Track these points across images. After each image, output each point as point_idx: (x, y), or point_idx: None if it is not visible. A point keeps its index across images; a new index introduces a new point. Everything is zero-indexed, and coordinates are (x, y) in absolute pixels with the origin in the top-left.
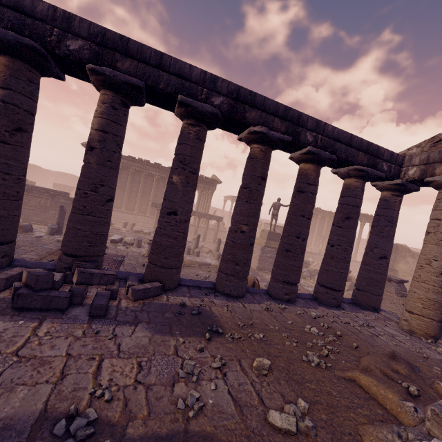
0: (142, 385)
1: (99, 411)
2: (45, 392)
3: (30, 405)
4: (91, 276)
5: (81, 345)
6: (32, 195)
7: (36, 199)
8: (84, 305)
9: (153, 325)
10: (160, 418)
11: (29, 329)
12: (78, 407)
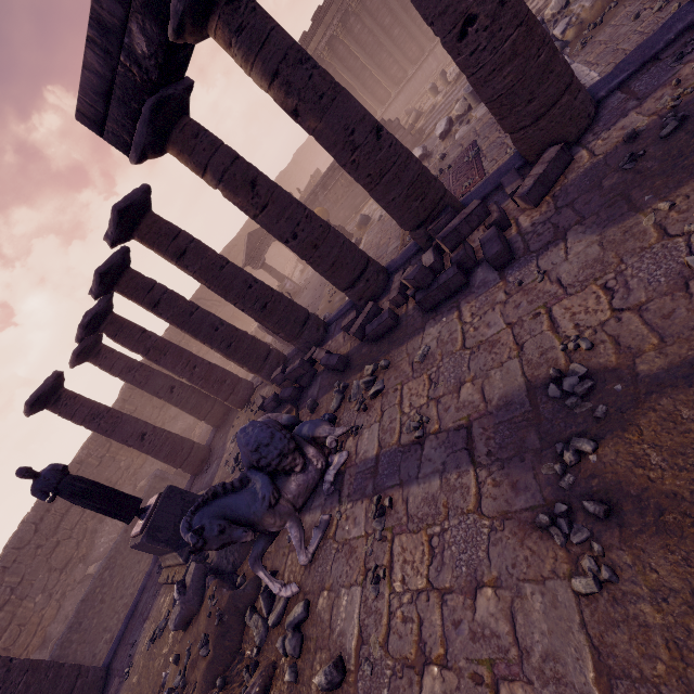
0: (627, 311)
1: (586, 362)
2: (516, 367)
3: (511, 382)
4: (456, 232)
5: (514, 308)
6: (330, 188)
7: (337, 187)
8: (481, 263)
9: (592, 219)
10: (685, 338)
11: (455, 321)
12: (558, 368)
